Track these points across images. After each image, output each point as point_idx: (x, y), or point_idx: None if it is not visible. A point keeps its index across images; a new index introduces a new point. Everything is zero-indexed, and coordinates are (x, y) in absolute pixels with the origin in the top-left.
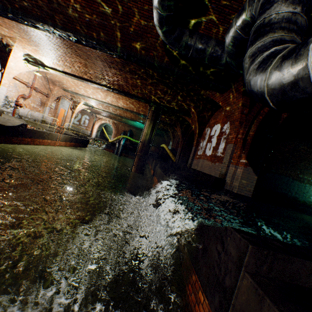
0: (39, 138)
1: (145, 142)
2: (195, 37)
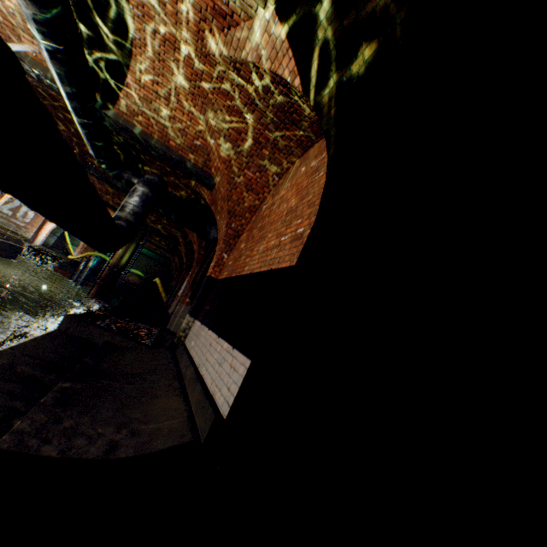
0: None
1: (114, 267)
2: (138, 179)
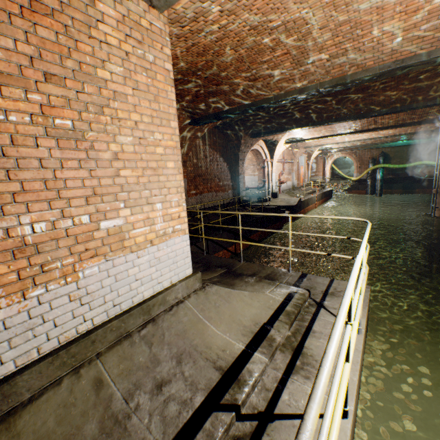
0: (306, 206)
1: None
2: None
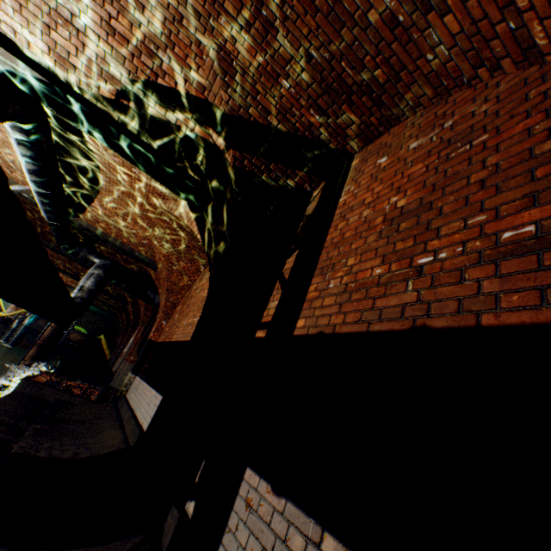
0: None
1: (57, 327)
2: (93, 256)
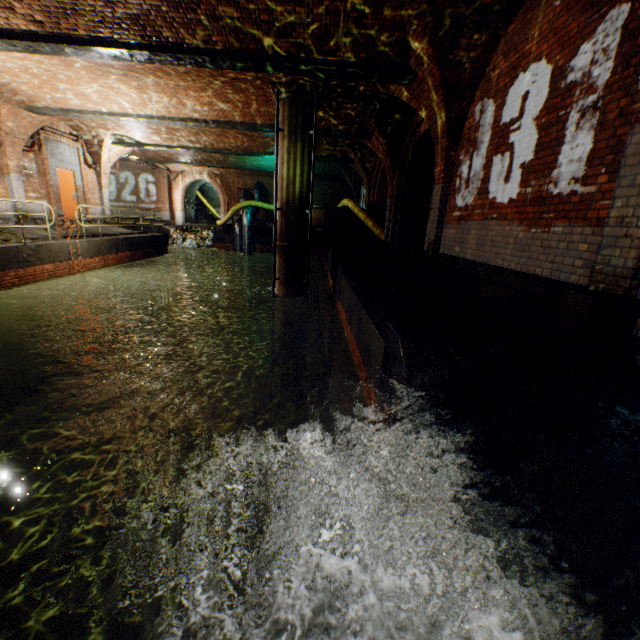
0: (12, 268)
1: (289, 208)
2: None
